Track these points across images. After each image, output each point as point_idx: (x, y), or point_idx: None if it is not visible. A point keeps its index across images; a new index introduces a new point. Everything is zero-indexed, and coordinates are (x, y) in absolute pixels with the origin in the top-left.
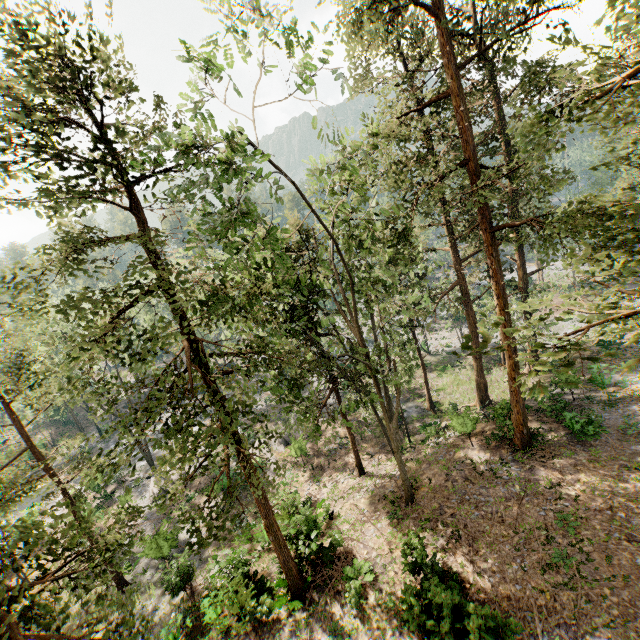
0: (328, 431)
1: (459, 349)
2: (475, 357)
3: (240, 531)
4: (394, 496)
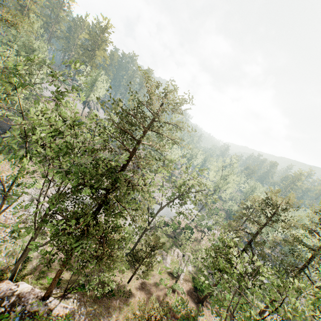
0: None
1: None
2: None
3: None
4: None
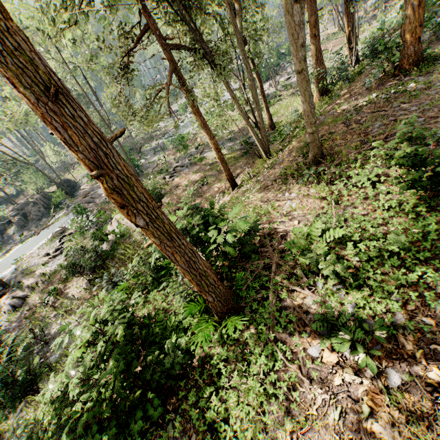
0: (183, 182)
1: (272, 93)
2: (314, 35)
3: (115, 289)
4: (292, 168)
